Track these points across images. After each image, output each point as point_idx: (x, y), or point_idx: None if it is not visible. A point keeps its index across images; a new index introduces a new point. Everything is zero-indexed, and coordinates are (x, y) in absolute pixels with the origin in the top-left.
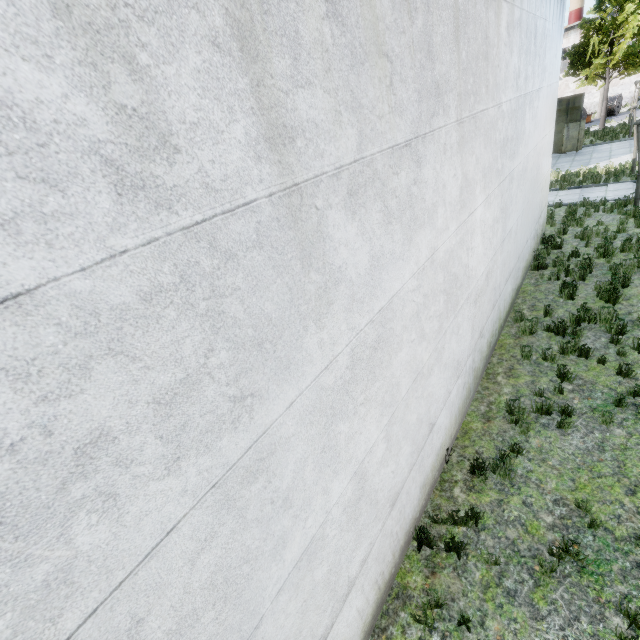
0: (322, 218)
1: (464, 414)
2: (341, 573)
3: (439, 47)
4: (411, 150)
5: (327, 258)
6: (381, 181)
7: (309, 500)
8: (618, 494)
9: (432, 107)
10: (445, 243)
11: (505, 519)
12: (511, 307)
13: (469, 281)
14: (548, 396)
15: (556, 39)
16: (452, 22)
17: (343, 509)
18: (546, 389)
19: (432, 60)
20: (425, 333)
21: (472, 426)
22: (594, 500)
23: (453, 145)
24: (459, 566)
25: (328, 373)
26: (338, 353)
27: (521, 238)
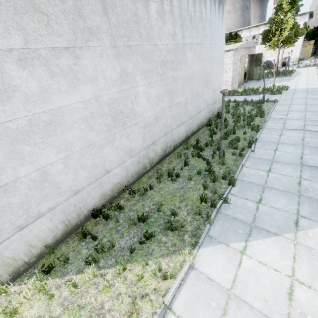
0: (0, 65)
1: (141, 175)
2: (32, 206)
3: (89, 14)
4: (70, 51)
5: (5, 80)
6: (45, 59)
7: (2, 168)
8: (176, 202)
9: (87, 37)
10: (108, 95)
11: (132, 209)
12: (187, 139)
13: (136, 116)
14: (177, 171)
15: (217, 23)
16: (100, 5)
17: (30, 181)
18: (178, 168)
19: (84, 19)
20: (95, 129)
21: (143, 180)
22: (167, 204)
23: (109, 55)
24: (106, 223)
25: (11, 123)
26: (18, 118)
27: (193, 109)
